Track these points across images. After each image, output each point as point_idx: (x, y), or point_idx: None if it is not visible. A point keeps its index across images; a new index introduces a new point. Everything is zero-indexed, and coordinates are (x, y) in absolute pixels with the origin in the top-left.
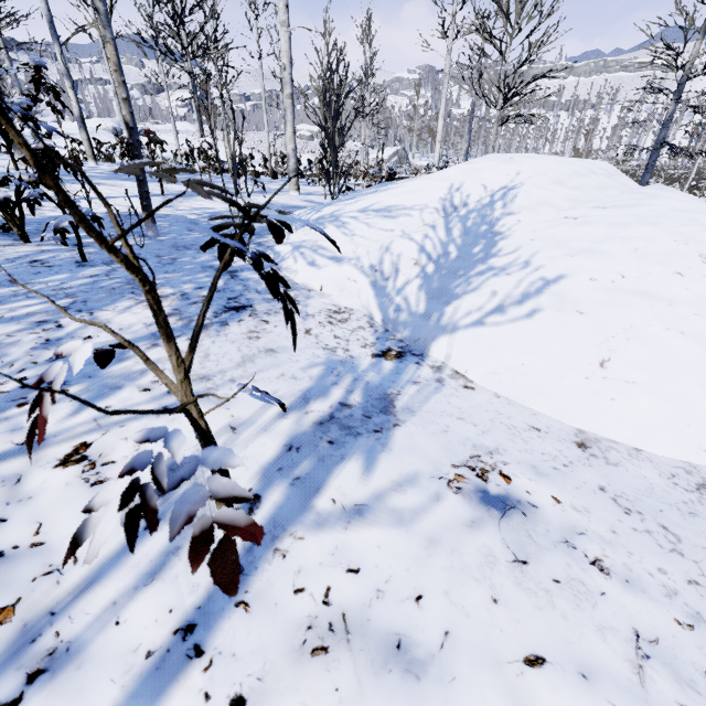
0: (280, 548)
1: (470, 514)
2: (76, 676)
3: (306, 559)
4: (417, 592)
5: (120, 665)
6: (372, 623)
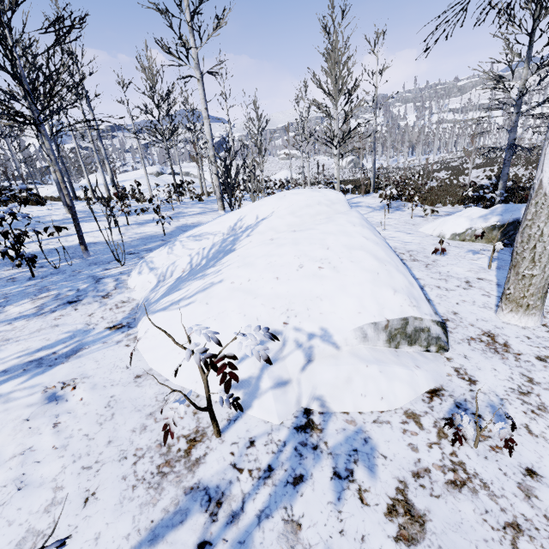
0: None
1: (35, 401)
2: None
3: None
4: None
5: None
6: None
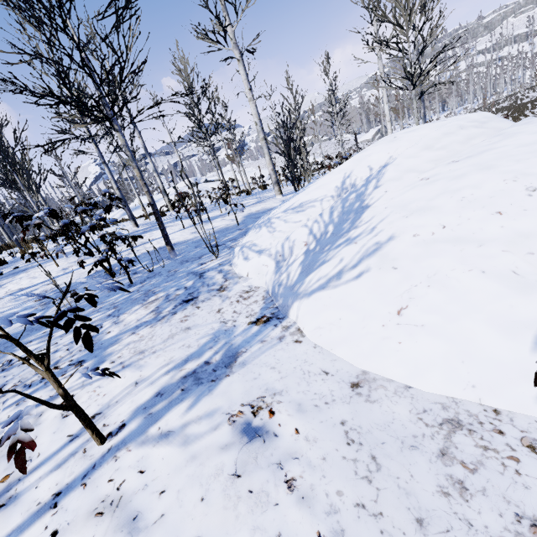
0: (117, 456)
1: (228, 440)
2: (12, 509)
3: (124, 463)
4: (164, 488)
5: (27, 507)
6: (131, 503)
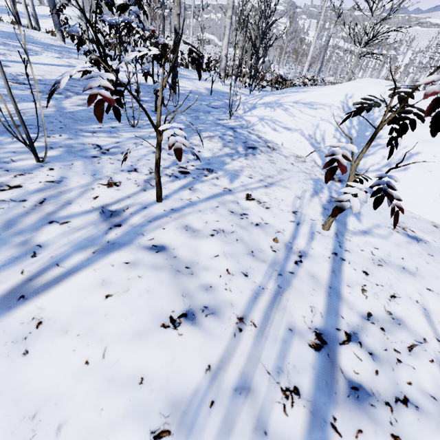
0: (347, 238)
1: (406, 240)
2: (312, 259)
3: (358, 243)
4: (401, 257)
5: (323, 258)
6: (391, 262)
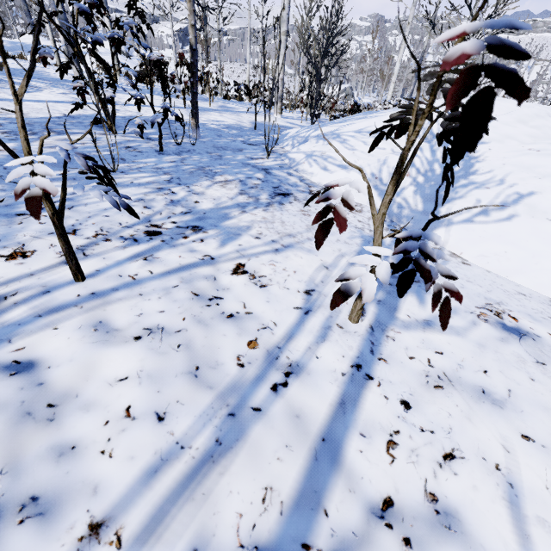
0: (389, 336)
1: (499, 335)
2: (310, 378)
3: (407, 343)
4: (483, 369)
5: (330, 377)
6: (462, 379)
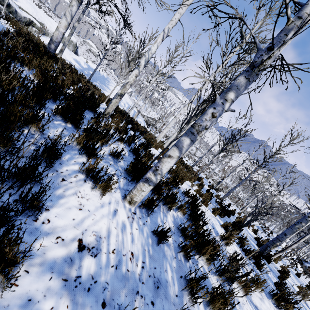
0: None
1: None
2: None
3: None
4: None
5: None
6: None
